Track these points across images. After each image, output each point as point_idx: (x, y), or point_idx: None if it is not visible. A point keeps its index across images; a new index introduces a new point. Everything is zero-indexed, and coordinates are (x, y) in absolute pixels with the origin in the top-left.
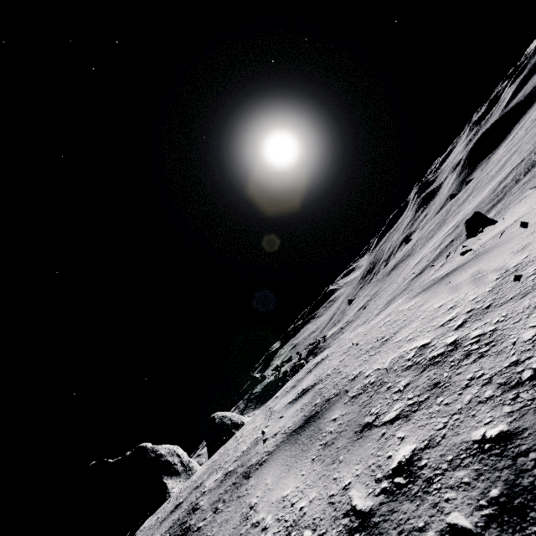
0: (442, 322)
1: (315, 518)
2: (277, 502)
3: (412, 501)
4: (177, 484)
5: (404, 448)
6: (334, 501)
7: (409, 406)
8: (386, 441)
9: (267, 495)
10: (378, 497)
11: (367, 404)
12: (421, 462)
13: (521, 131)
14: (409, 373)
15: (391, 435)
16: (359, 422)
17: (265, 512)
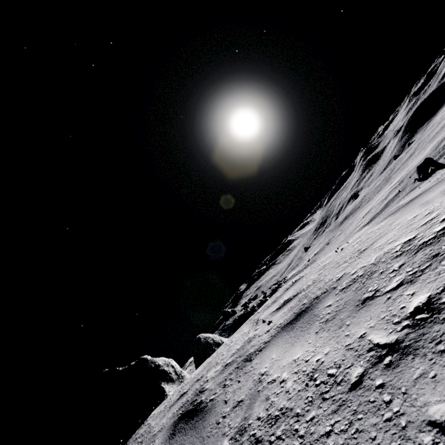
0: (423, 223)
1: (336, 361)
2: (289, 364)
3: (443, 323)
4: (173, 389)
5: (417, 298)
6: (353, 347)
7: (411, 275)
8: (394, 300)
9: (276, 363)
10: (402, 331)
11: (361, 287)
12: (442, 300)
13: None
14: (400, 258)
15: (399, 296)
16: (358, 299)
17: (279, 373)
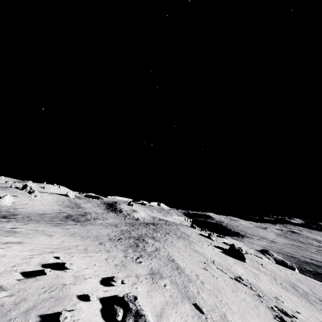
0: None
1: None
2: None
3: None
4: (25, 190)
5: None
6: None
7: None
8: None
9: None
10: None
11: None
12: None
13: (169, 240)
14: None
15: None
16: None
17: None
